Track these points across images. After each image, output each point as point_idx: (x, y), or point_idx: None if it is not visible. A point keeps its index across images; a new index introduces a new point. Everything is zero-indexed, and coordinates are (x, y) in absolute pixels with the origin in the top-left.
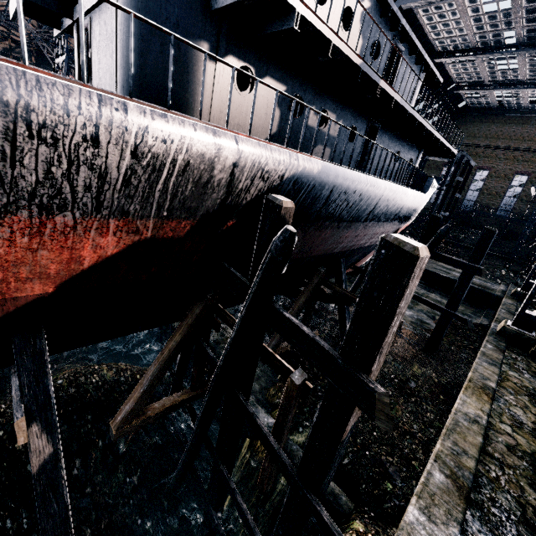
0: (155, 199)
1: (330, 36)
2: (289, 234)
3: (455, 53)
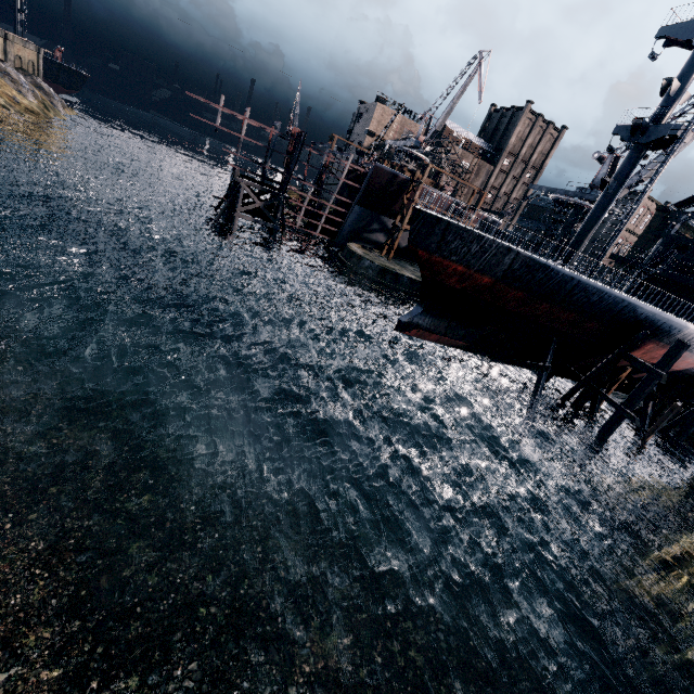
0: None
1: None
2: None
3: None
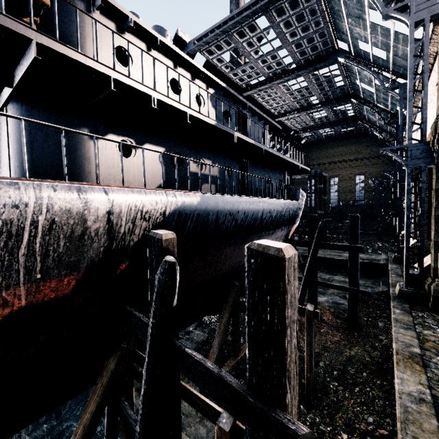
0: (21, 265)
1: (185, 109)
2: (168, 265)
3: (286, 114)
